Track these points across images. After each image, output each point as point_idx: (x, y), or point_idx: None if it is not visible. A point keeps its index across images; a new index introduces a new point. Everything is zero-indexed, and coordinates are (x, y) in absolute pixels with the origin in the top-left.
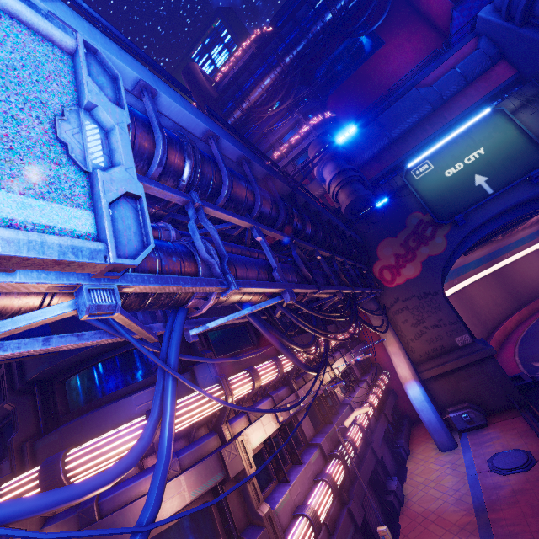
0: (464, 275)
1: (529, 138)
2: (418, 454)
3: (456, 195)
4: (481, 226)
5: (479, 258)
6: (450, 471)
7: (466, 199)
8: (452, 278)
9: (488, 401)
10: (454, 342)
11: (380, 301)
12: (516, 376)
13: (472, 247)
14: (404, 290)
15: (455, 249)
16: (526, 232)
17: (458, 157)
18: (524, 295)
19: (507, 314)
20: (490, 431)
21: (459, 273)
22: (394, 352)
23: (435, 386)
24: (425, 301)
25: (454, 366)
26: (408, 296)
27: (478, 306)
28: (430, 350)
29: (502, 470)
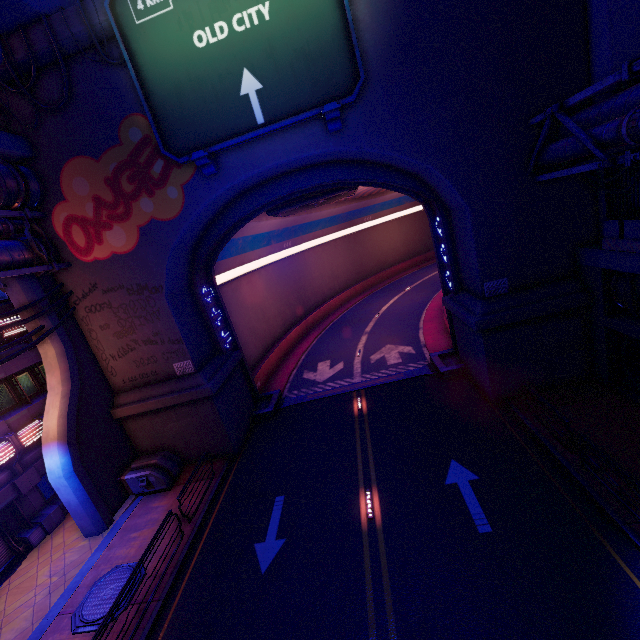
0: (306, 236)
1: (345, 21)
2: (63, 532)
3: (204, 103)
4: (266, 184)
5: (334, 216)
6: (43, 596)
7: (221, 119)
8: (282, 239)
9: (195, 448)
10: (172, 369)
11: (65, 284)
12: (271, 394)
13: (270, 212)
14: (107, 272)
15: (223, 213)
16: (396, 195)
17: (223, 5)
18: (367, 268)
19: (341, 289)
20: (162, 504)
21: (298, 232)
22: (52, 386)
23: (135, 427)
24: (139, 299)
25: (159, 406)
26: (112, 285)
27: (309, 278)
28: (139, 376)
29: (79, 621)
